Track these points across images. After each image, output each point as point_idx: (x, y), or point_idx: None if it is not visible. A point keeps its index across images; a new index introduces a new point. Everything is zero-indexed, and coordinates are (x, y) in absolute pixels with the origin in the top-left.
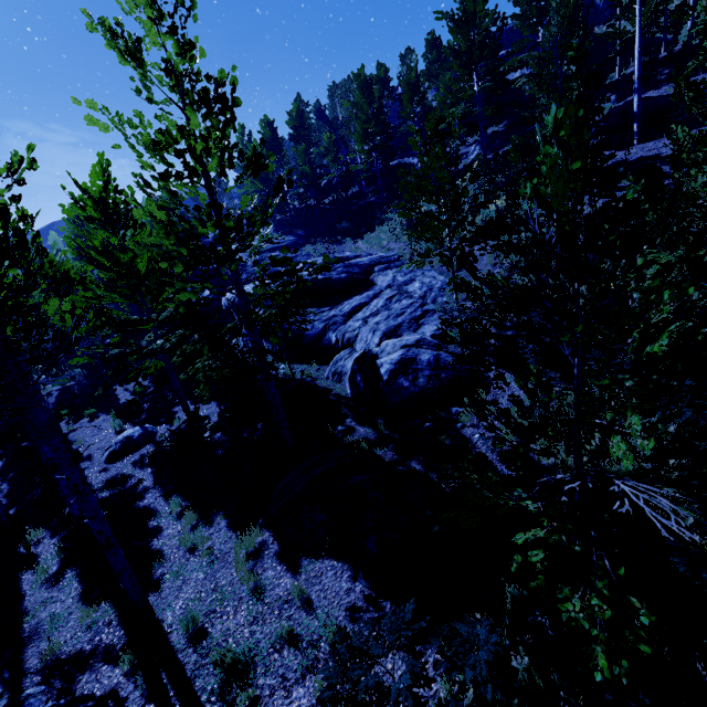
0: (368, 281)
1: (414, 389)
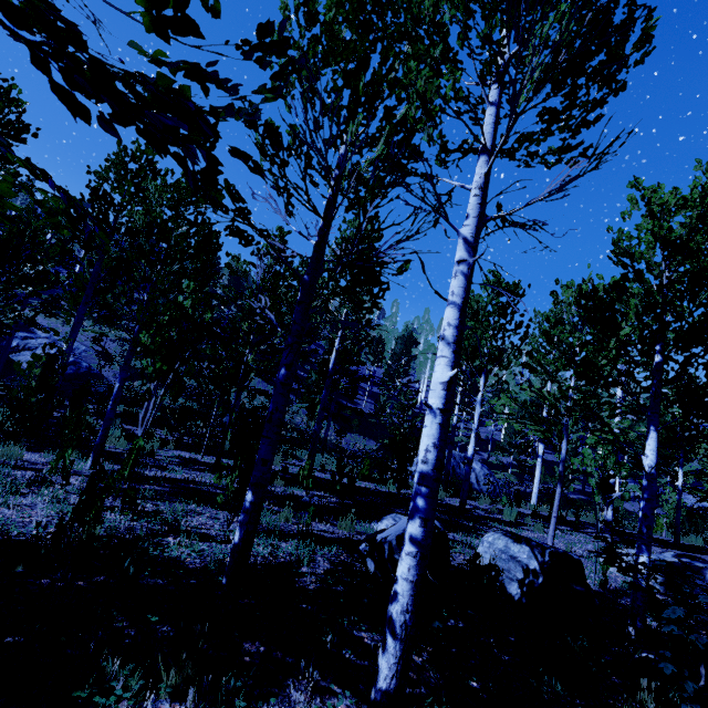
0: (29, 329)
1: (78, 371)
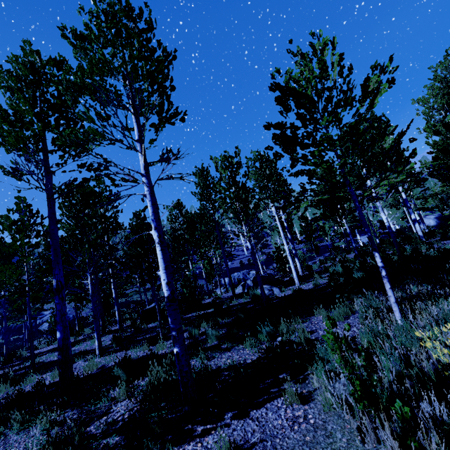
0: (40, 314)
1: (70, 320)
